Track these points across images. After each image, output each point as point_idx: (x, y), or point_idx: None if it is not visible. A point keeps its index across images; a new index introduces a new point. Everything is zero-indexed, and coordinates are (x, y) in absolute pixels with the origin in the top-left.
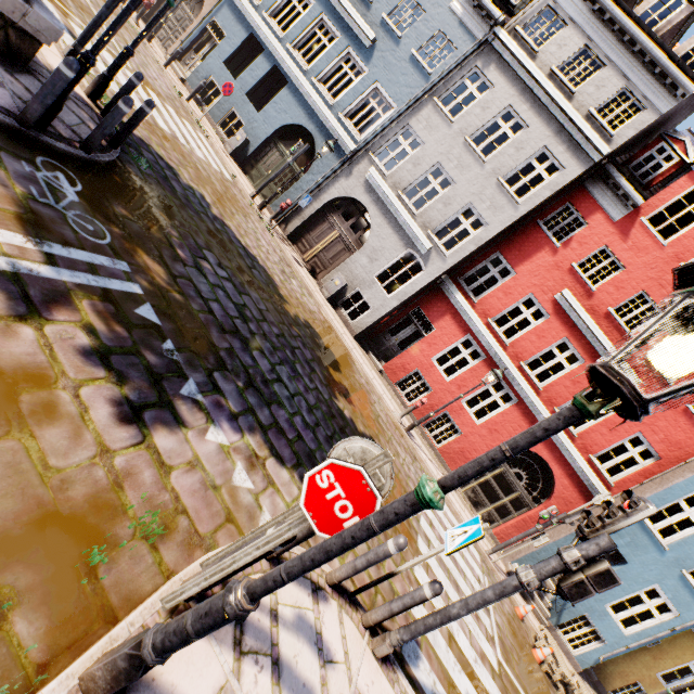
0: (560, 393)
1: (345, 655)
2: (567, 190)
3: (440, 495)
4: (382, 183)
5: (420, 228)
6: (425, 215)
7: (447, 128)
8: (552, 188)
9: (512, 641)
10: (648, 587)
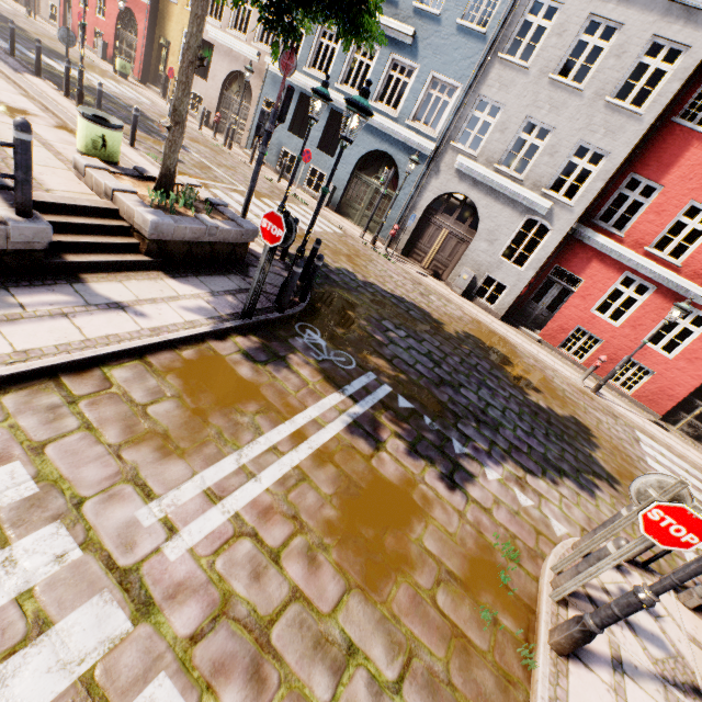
0: None
1: (665, 610)
2: (700, 65)
3: None
4: (474, 166)
5: (531, 190)
6: (532, 175)
7: (524, 77)
8: (680, 77)
9: None
10: None
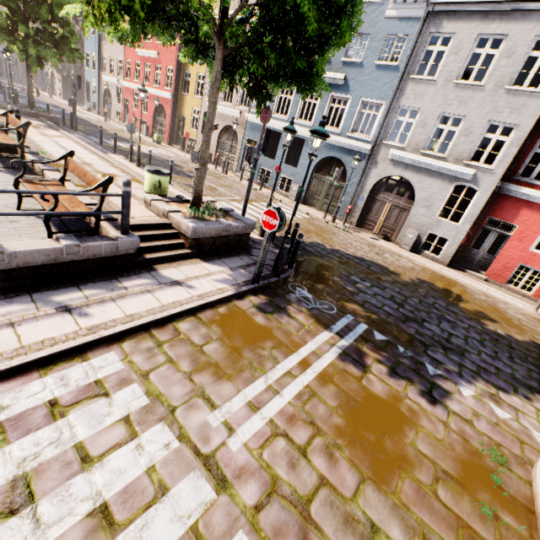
0: None
1: None
2: None
3: None
4: (404, 155)
5: (454, 164)
6: (453, 153)
7: (433, 87)
8: None
9: None
10: None
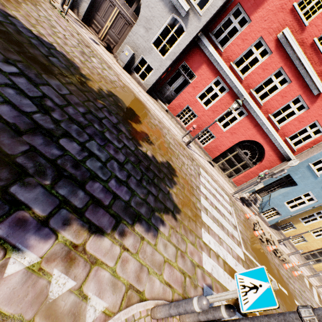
0: (273, 105)
1: None
2: None
3: None
4: None
5: None
6: None
7: None
8: None
9: (246, 235)
10: (305, 193)
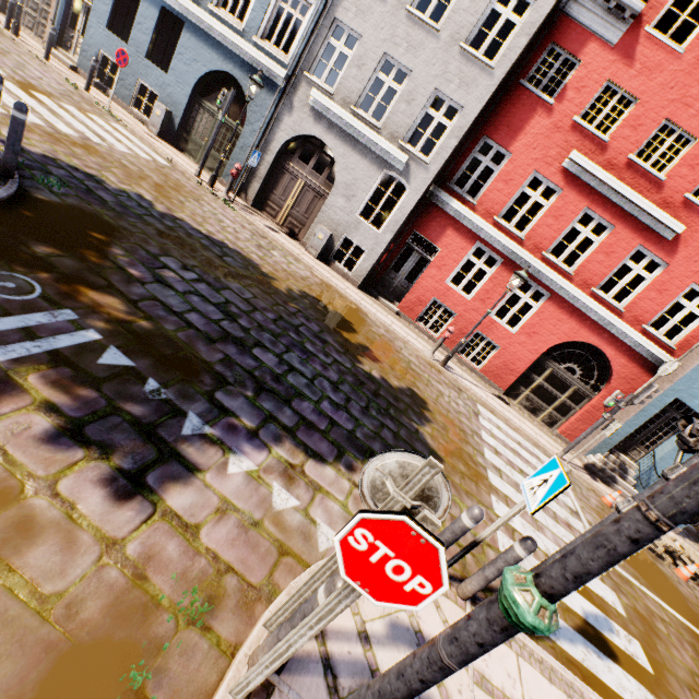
0: (594, 271)
1: None
2: (546, 27)
3: (549, 610)
4: (330, 105)
5: (388, 141)
6: (390, 124)
7: (381, 5)
8: (527, 31)
9: None
10: None
